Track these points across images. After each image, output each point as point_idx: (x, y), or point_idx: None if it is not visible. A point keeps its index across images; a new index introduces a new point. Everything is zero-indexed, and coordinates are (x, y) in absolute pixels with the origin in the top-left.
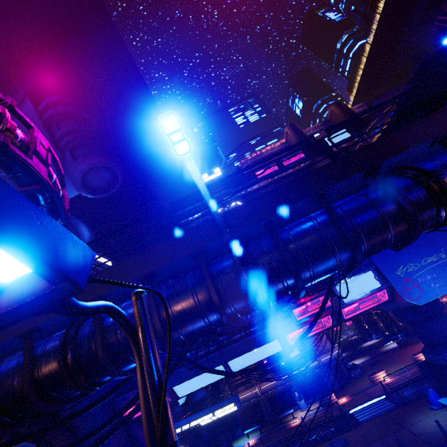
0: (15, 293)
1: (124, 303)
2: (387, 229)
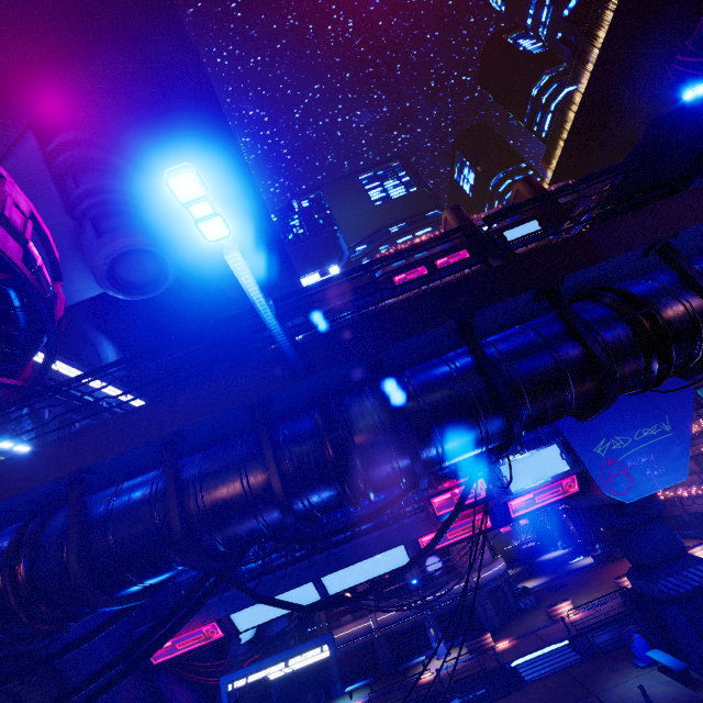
0: None
1: (129, 482)
2: (566, 386)
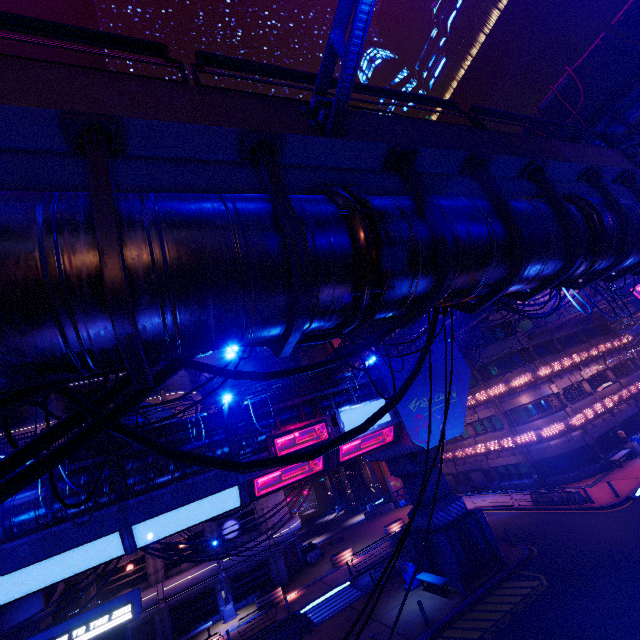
0: None
1: None
2: (548, 246)
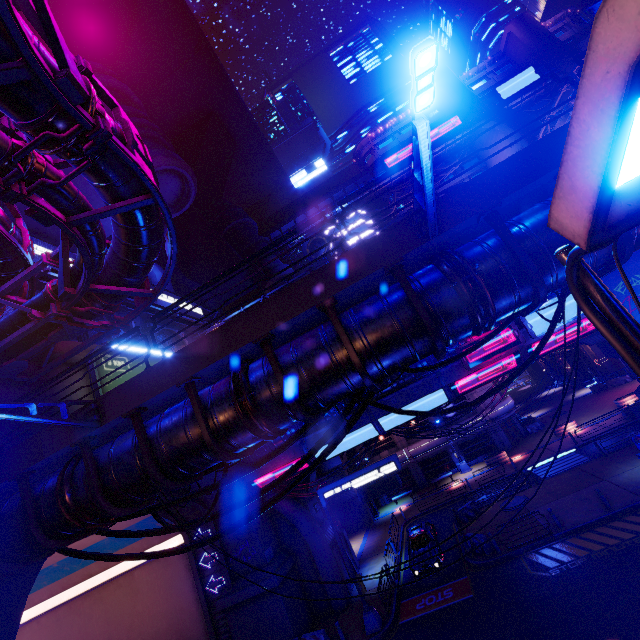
0: (610, 208)
1: (297, 339)
2: None
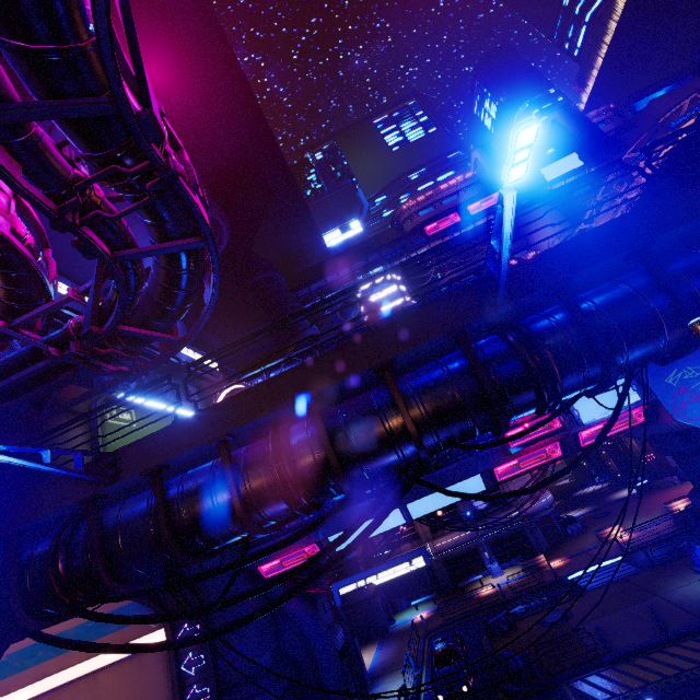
0: None
1: (346, 402)
2: None
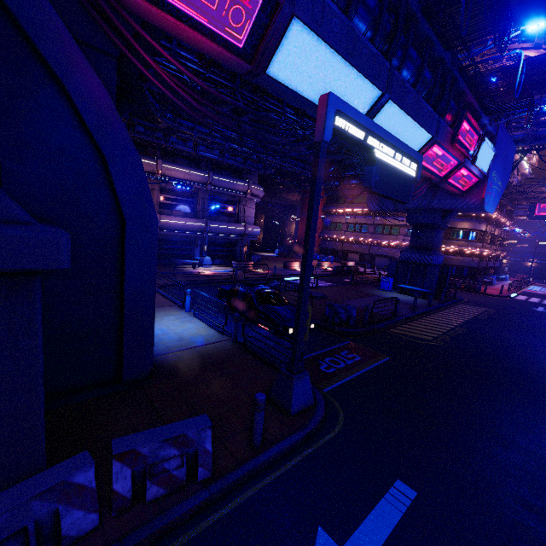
0: None
1: None
2: None
